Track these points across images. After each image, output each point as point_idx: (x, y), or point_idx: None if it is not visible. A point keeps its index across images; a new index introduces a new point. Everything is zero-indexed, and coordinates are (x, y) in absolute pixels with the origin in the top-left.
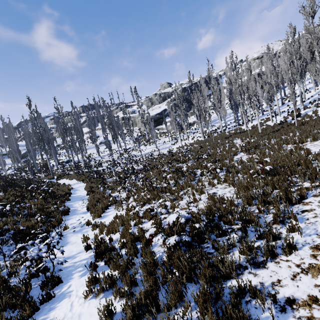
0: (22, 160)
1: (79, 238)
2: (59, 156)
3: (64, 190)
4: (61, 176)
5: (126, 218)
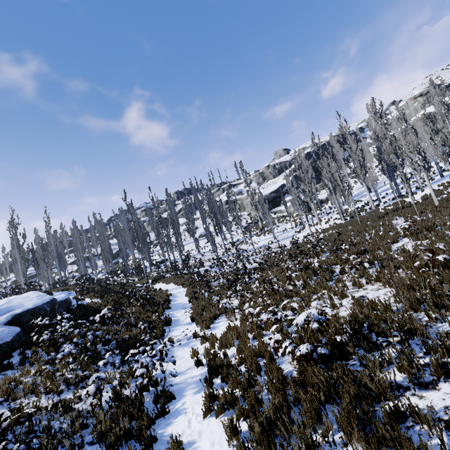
0: (113, 262)
1: (187, 352)
2: (152, 255)
3: (162, 296)
4: (156, 280)
5: (242, 329)
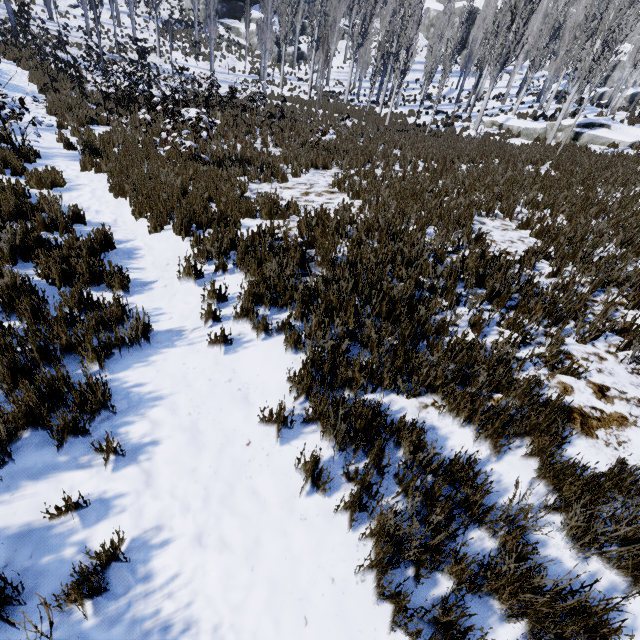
0: None
1: (49, 136)
2: None
3: None
4: None
5: (133, 134)
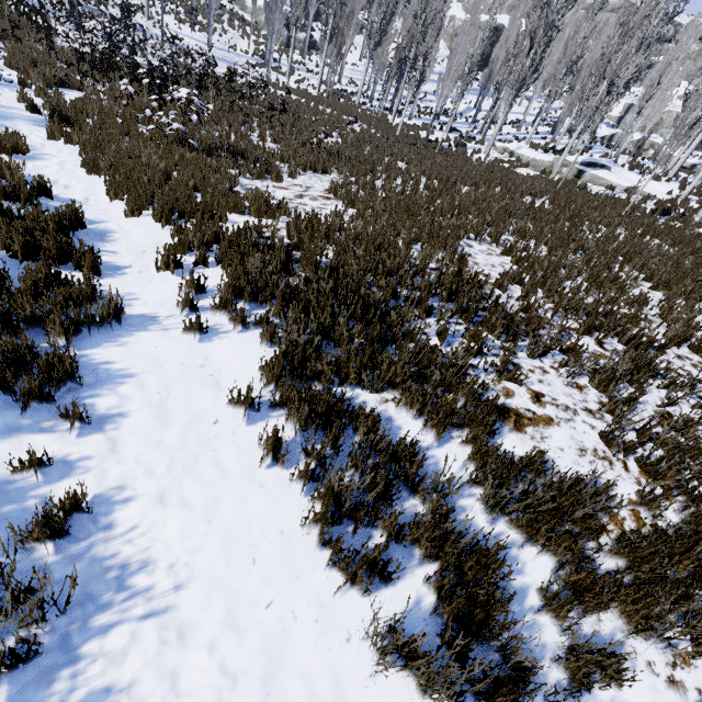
0: None
1: (8, 94)
2: None
3: None
4: None
5: (111, 106)
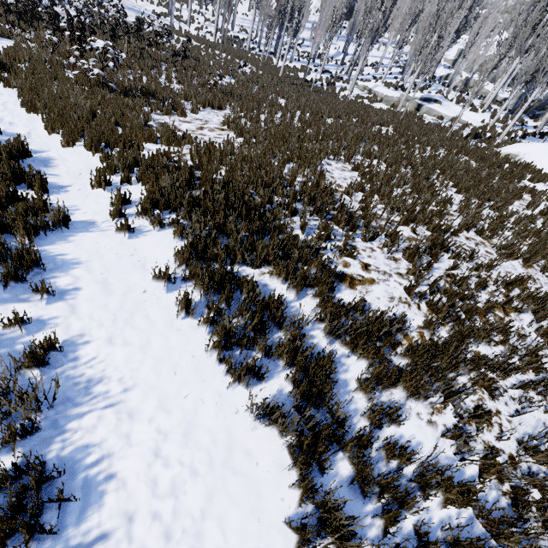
0: None
1: None
2: None
3: None
4: None
5: (39, 53)
